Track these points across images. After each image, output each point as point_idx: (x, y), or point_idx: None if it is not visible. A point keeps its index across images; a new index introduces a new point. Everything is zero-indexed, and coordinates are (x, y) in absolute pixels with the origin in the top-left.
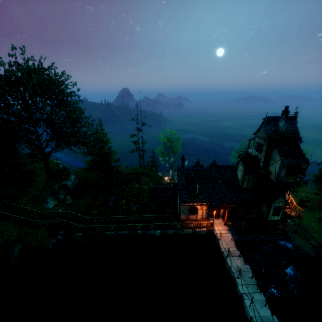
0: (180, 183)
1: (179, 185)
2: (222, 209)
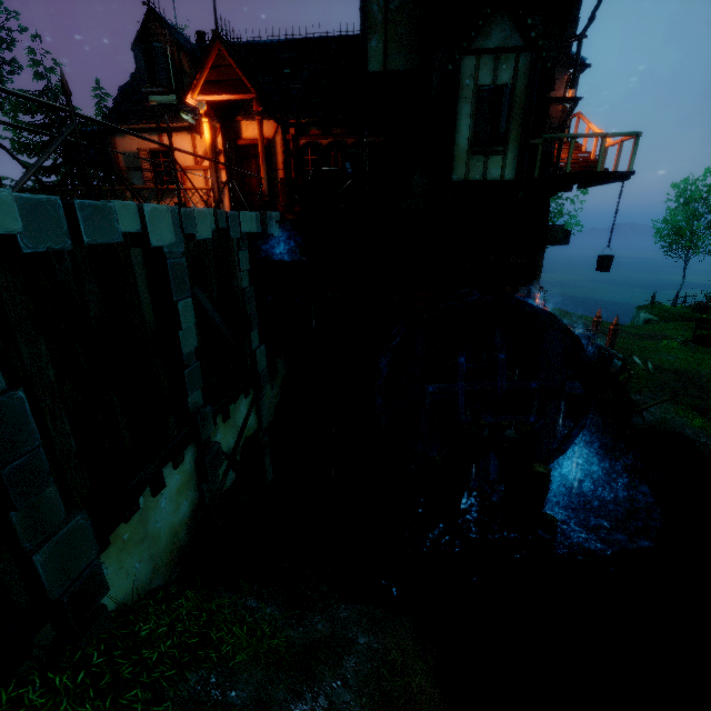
0: (136, 80)
1: (132, 83)
2: (222, 93)
